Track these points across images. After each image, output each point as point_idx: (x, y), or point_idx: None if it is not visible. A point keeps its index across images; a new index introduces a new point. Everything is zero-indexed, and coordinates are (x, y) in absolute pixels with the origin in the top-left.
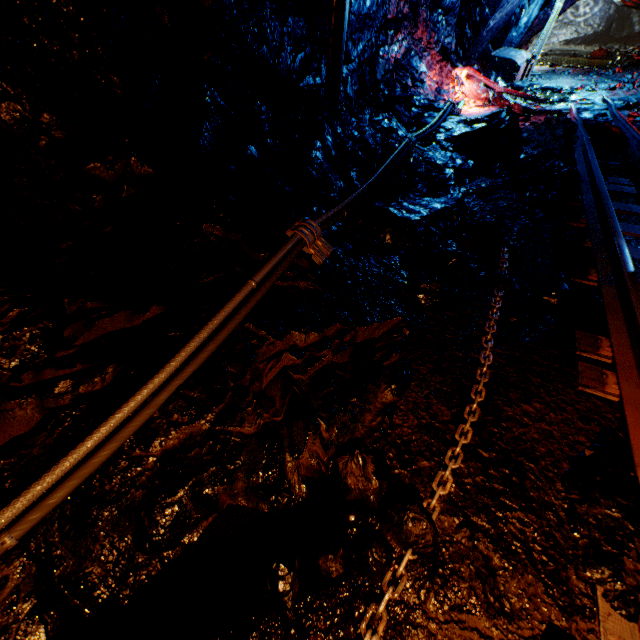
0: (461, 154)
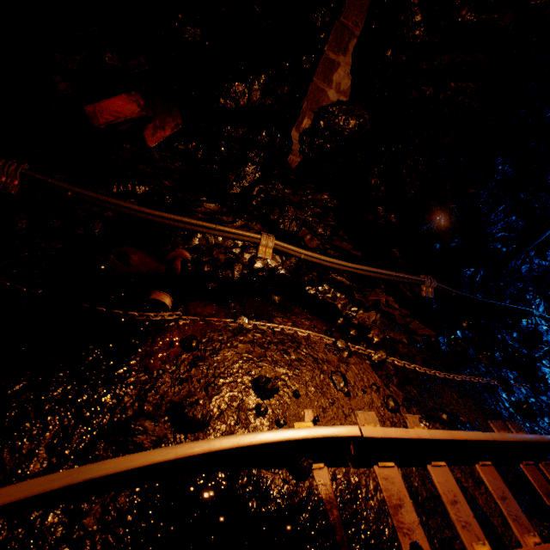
0: None
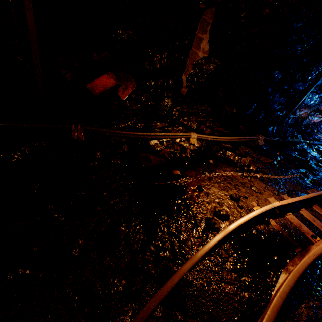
0: (318, 155)
